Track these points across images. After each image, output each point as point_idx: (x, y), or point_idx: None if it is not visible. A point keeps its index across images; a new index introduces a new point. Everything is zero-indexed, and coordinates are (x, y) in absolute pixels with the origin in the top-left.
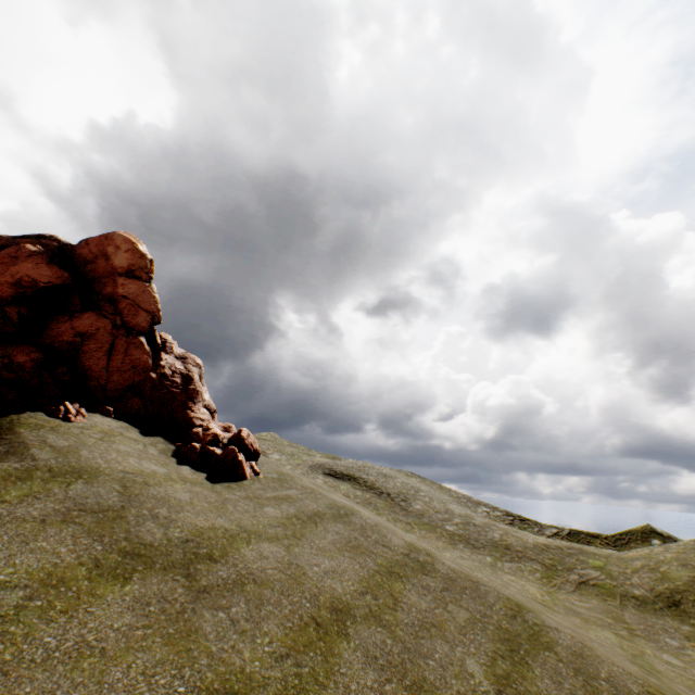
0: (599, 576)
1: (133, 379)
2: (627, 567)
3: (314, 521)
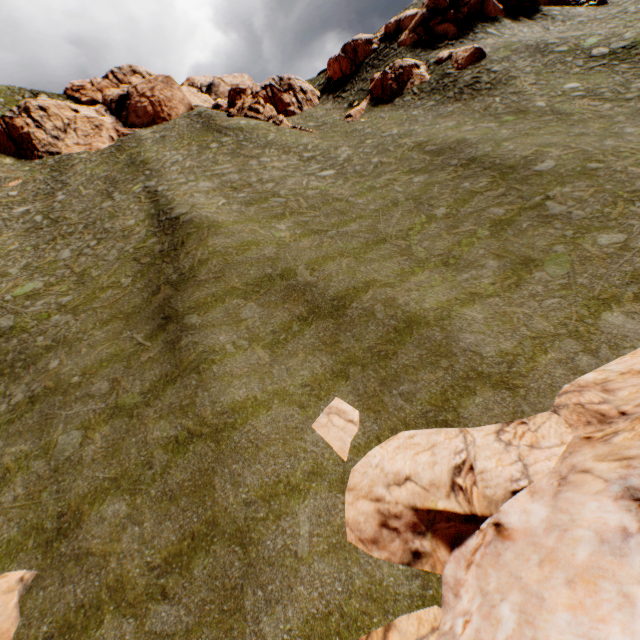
0: None
1: None
2: None
3: None
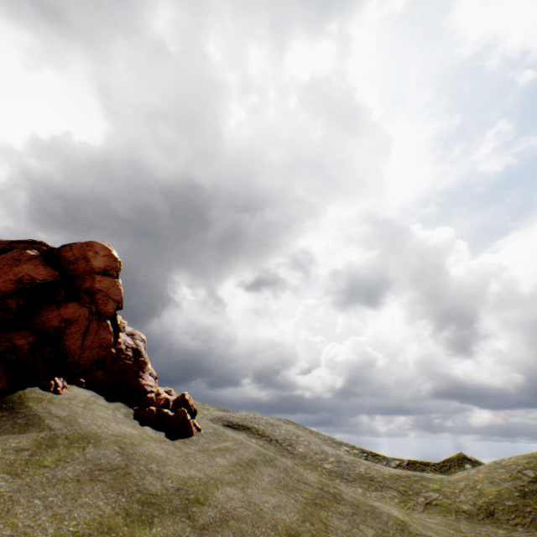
0: (438, 496)
1: (98, 354)
2: (455, 487)
3: (251, 467)
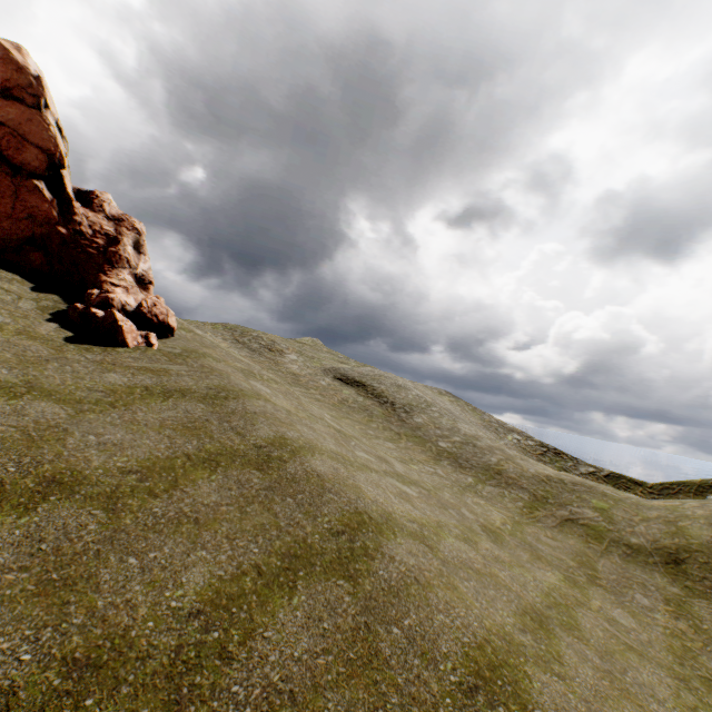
0: (596, 517)
1: (32, 231)
2: (637, 515)
3: (167, 397)
